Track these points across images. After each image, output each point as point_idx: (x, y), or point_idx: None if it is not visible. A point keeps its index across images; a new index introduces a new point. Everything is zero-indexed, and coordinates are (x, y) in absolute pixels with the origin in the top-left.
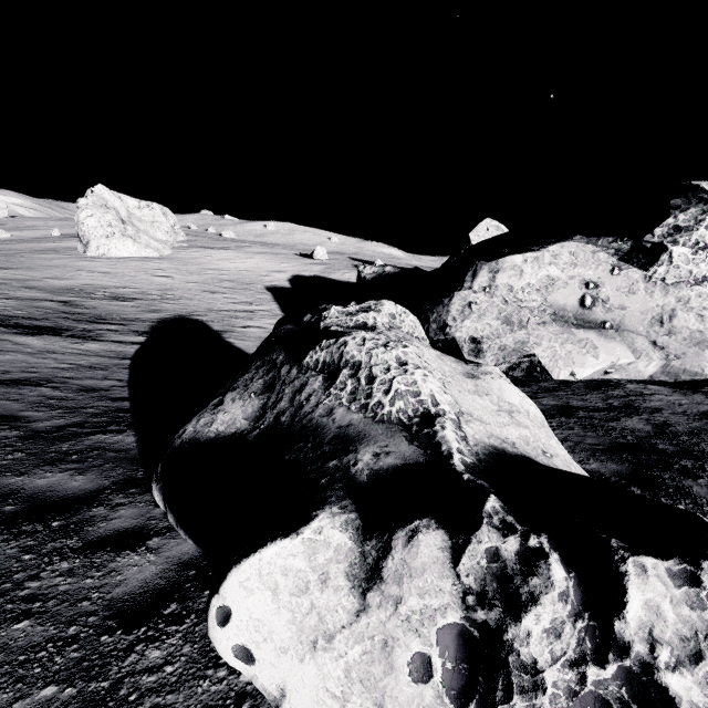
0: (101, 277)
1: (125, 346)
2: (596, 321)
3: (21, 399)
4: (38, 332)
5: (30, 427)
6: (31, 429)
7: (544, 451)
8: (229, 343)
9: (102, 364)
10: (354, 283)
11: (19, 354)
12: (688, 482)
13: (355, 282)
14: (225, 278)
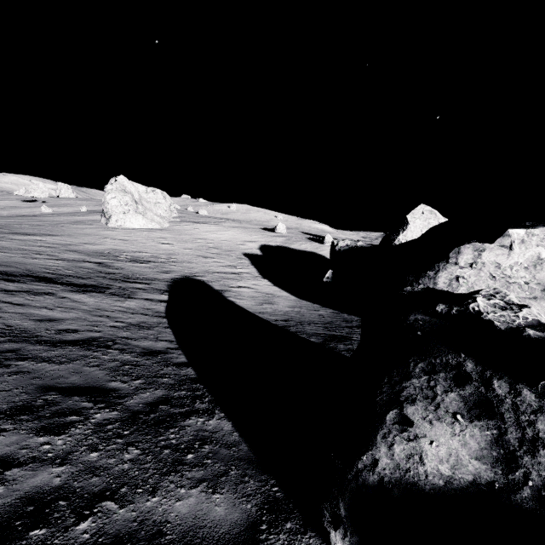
0: (121, 243)
1: (156, 304)
2: None
3: (101, 365)
4: (87, 290)
5: (124, 405)
6: (126, 408)
7: None
8: (232, 302)
9: (146, 322)
10: (310, 252)
11: (79, 312)
12: None
13: (311, 251)
14: (211, 245)
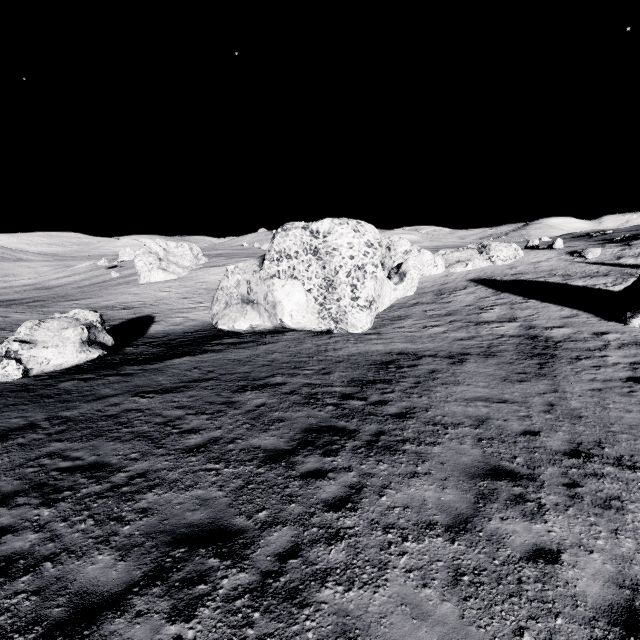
0: (131, 297)
1: None
2: (252, 300)
3: None
4: None
5: None
6: None
7: (46, 342)
8: (149, 327)
9: None
10: None
11: None
12: (158, 360)
13: None
14: (203, 287)
